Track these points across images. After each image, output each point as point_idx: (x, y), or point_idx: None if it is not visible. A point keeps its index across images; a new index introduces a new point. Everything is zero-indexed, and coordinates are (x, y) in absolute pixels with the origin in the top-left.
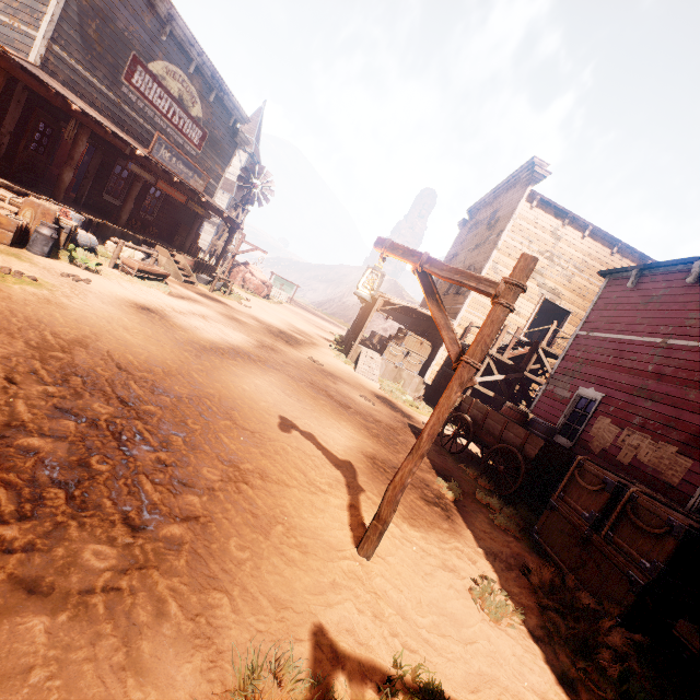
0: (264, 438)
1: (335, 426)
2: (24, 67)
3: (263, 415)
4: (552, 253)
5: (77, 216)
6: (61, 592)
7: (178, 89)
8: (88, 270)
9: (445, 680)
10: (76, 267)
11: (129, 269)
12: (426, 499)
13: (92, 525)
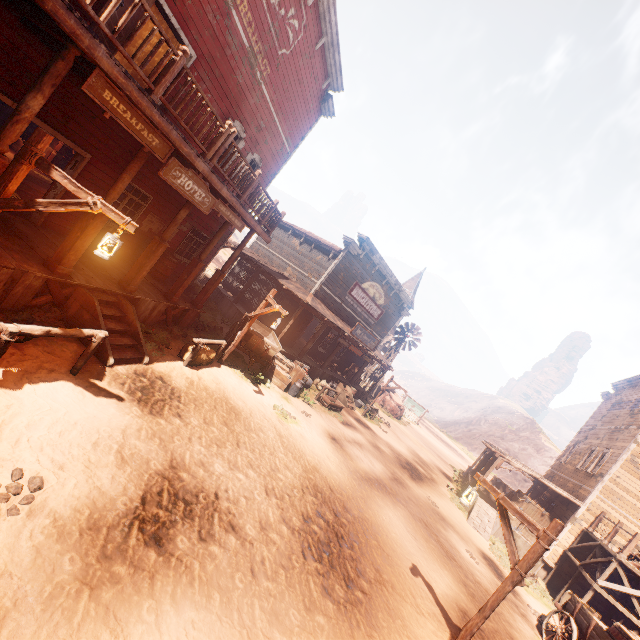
0: (393, 561)
1: (439, 571)
2: (313, 307)
3: (393, 543)
4: None
5: (307, 367)
6: (333, 597)
7: (374, 292)
8: (308, 405)
9: None
10: (304, 403)
11: (325, 403)
12: None
13: (336, 576)
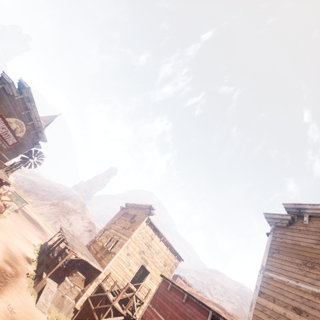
0: None
1: None
2: None
3: None
4: (149, 244)
5: None
6: None
7: (17, 127)
8: None
9: None
10: None
11: None
12: None
13: None
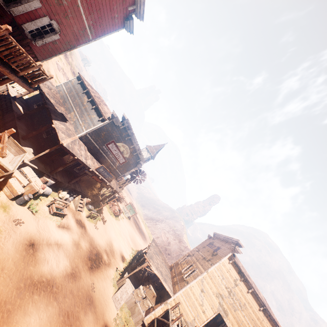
0: None
1: None
2: (66, 148)
3: None
4: (231, 290)
5: (52, 182)
6: None
7: (124, 149)
8: (32, 211)
9: None
10: (28, 210)
11: (51, 210)
12: None
13: None
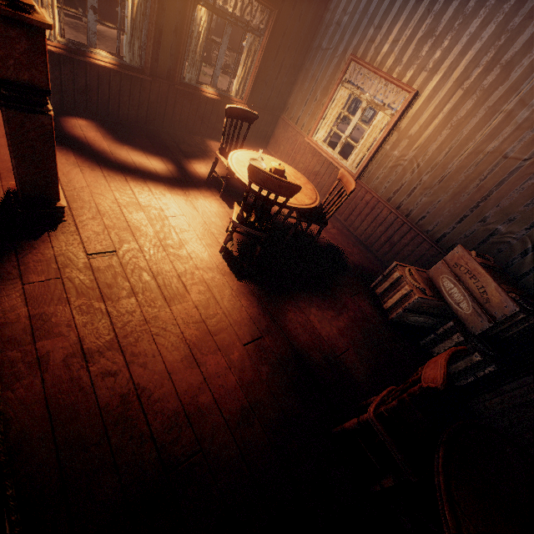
0: None
1: None
2: None
3: None
4: None
5: None
6: None
7: None
8: None
9: None
10: None
11: None
12: None
13: None
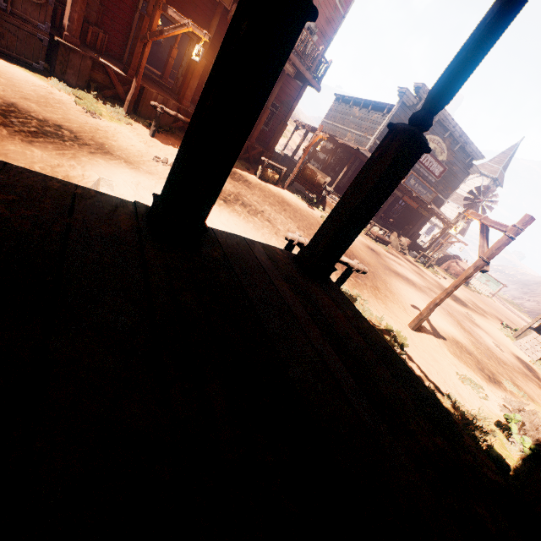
0: (395, 294)
1: (444, 323)
2: (362, 153)
3: (401, 293)
4: None
5: None
6: None
7: (434, 147)
8: None
9: (412, 348)
10: None
11: (372, 236)
12: (480, 369)
13: (336, 267)
